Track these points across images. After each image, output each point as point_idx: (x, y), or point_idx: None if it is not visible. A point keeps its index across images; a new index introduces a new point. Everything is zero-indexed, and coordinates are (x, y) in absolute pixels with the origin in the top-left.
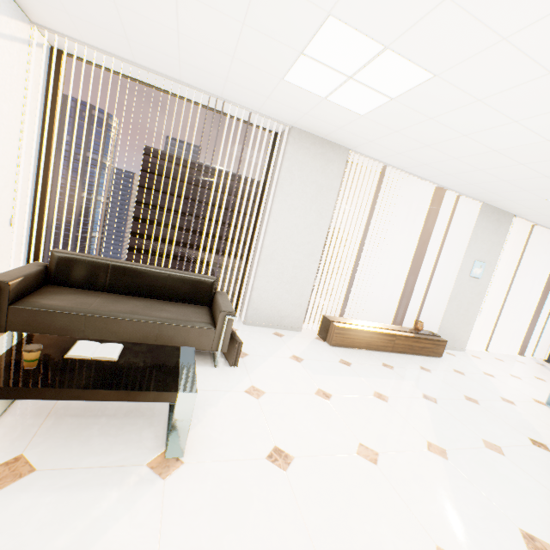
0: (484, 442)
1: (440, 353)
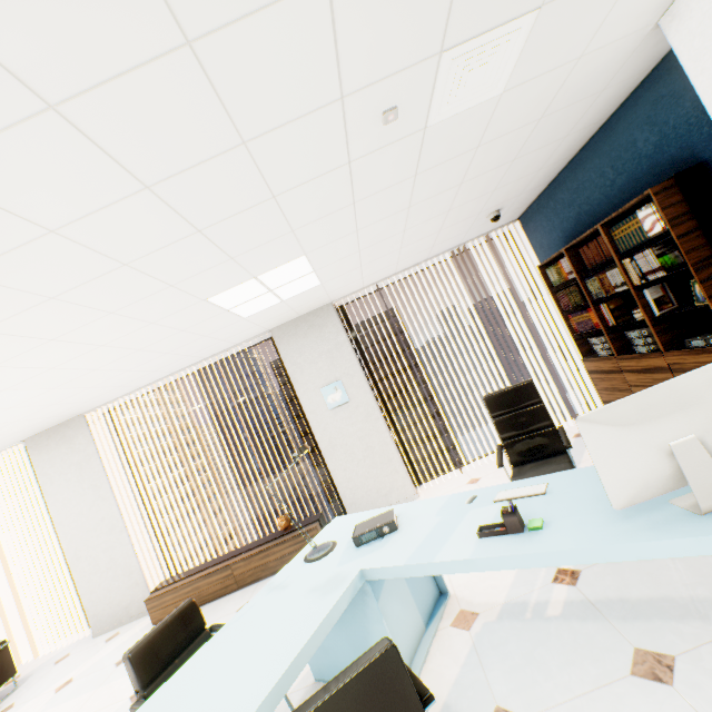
0: None
1: None
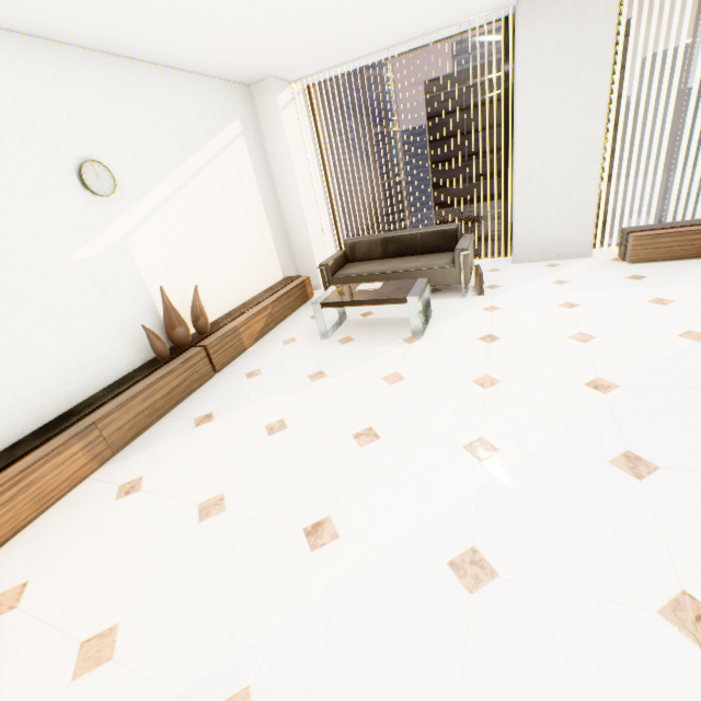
0: None
1: None
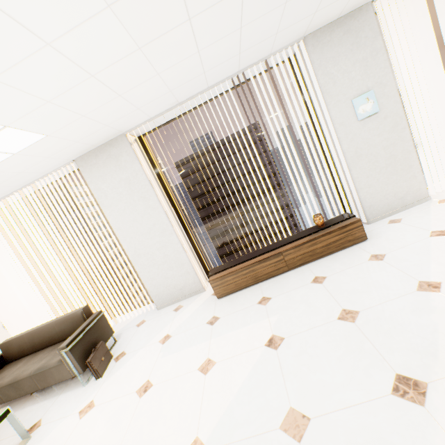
0: (287, 415)
1: (361, 236)
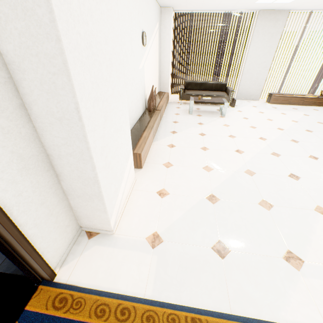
0: (317, 122)
1: None
